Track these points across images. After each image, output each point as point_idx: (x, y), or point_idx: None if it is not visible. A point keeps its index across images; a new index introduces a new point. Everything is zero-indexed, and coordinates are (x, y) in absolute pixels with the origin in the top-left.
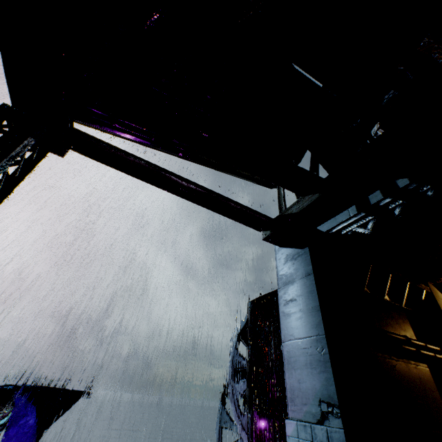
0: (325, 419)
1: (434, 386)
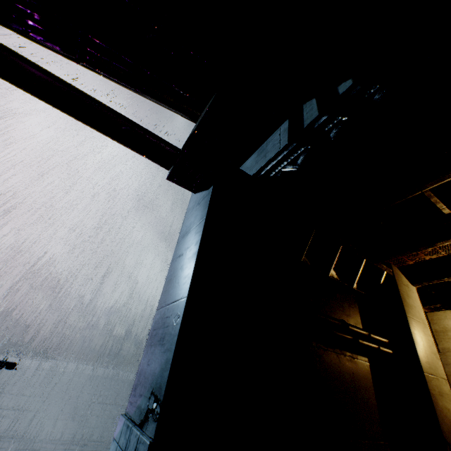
0: (146, 421)
1: (371, 384)
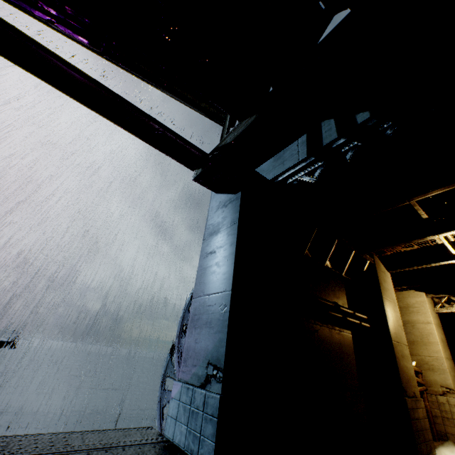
0: (208, 383)
1: (352, 351)
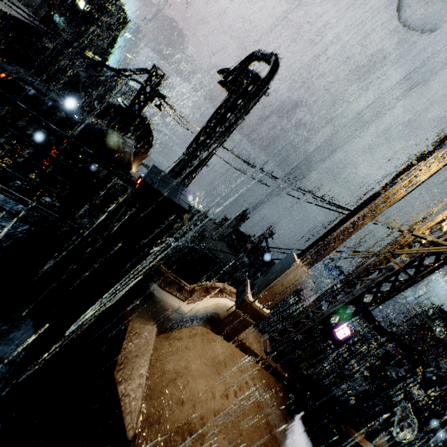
0: None
1: None
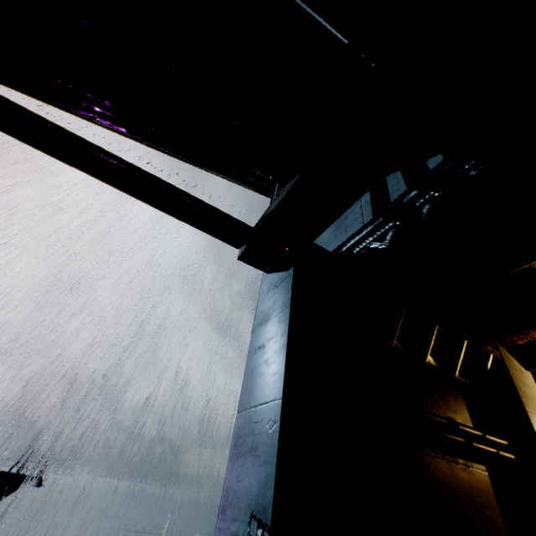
0: None
1: (494, 501)
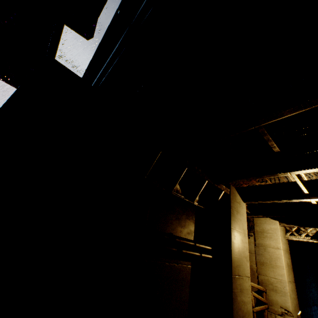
0: None
1: (188, 284)
